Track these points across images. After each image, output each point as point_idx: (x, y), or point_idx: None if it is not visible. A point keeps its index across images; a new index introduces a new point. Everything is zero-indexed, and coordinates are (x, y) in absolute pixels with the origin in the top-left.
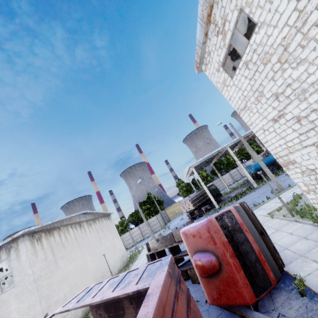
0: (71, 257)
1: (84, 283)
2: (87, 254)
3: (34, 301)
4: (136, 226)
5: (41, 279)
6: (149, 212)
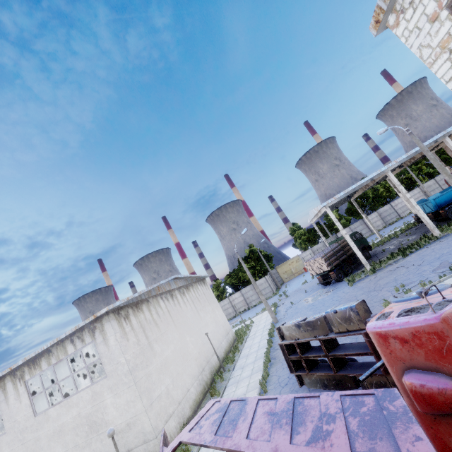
0: (167, 338)
1: (187, 372)
2: (185, 333)
3: (133, 397)
4: (236, 290)
5: (138, 370)
6: (255, 272)
